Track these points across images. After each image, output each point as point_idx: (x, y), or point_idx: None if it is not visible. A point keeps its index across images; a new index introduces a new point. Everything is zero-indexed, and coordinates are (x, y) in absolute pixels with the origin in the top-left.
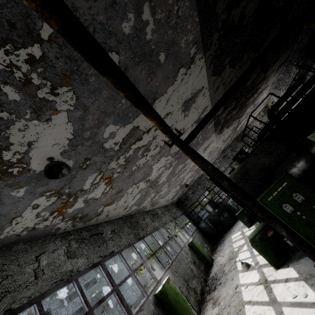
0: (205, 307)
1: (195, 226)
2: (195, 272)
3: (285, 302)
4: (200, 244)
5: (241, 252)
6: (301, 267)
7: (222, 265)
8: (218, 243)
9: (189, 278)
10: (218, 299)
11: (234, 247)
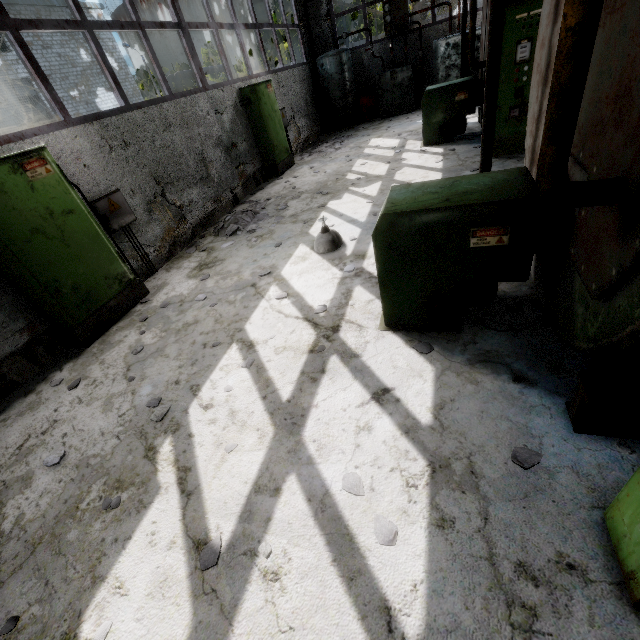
0: (184, 259)
1: (305, 55)
2: (214, 171)
3: (313, 471)
4: (279, 111)
5: (356, 194)
6: (467, 403)
7: (295, 192)
8: (334, 134)
9: (178, 178)
10: (216, 264)
11: (352, 169)
